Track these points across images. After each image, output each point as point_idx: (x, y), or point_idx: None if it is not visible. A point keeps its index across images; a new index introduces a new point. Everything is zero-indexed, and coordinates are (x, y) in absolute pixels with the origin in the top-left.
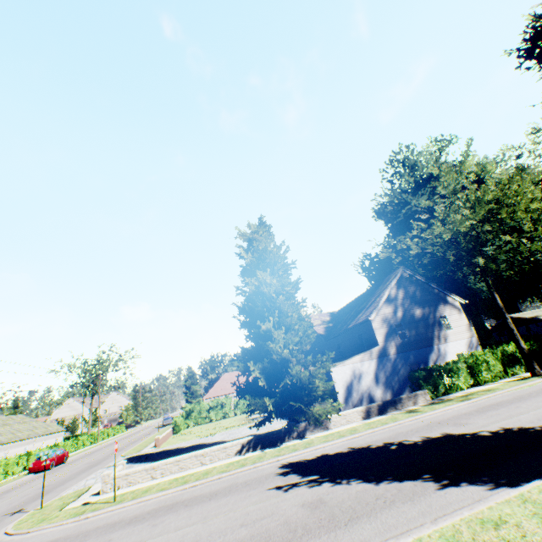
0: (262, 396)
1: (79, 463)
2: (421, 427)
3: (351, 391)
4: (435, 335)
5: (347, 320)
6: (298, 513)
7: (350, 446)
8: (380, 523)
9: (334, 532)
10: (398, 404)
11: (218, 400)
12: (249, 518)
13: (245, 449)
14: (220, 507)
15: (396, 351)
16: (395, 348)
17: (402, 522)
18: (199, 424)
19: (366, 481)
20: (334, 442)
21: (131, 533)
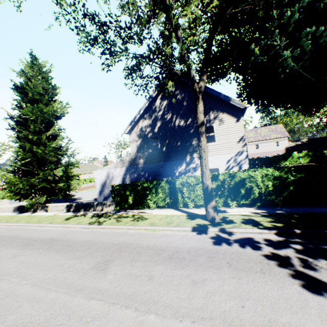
0: None
1: None
2: (3, 237)
3: (105, 188)
4: (191, 148)
5: None
6: None
7: None
8: None
9: None
10: (89, 207)
11: None
12: None
13: (15, 210)
14: None
15: (145, 161)
16: (144, 159)
17: None
18: None
19: None
20: (3, 224)
21: None
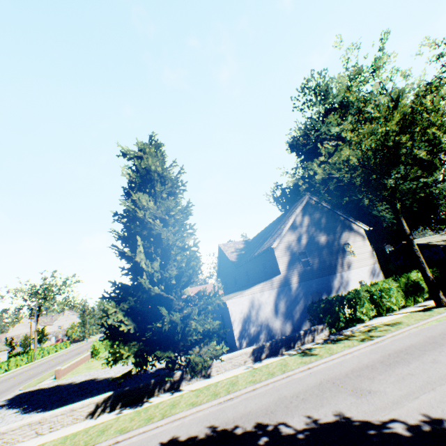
0: (136, 339)
1: None
2: (311, 389)
3: (249, 324)
4: (339, 263)
5: (255, 248)
6: None
7: (212, 424)
8: None
9: None
10: (293, 342)
11: None
12: None
13: (100, 409)
14: None
15: (299, 279)
16: (297, 277)
17: None
18: None
19: None
20: (201, 408)
21: None
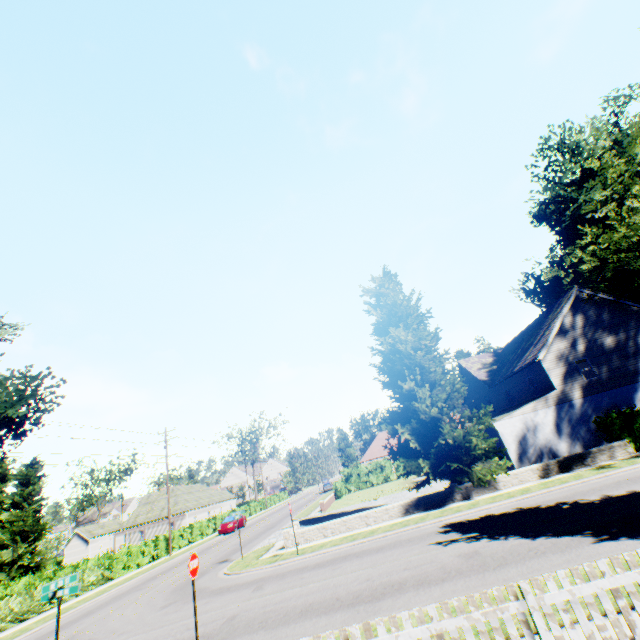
0: (416, 458)
1: (257, 526)
2: (607, 485)
3: (525, 447)
4: None
5: (512, 361)
6: (453, 561)
7: (517, 507)
8: (525, 568)
9: (482, 573)
10: (586, 459)
11: (375, 463)
12: (411, 564)
13: (406, 511)
14: (386, 557)
15: (582, 393)
16: (579, 390)
17: (546, 567)
18: (360, 489)
19: (523, 537)
20: (501, 503)
21: (317, 574)
